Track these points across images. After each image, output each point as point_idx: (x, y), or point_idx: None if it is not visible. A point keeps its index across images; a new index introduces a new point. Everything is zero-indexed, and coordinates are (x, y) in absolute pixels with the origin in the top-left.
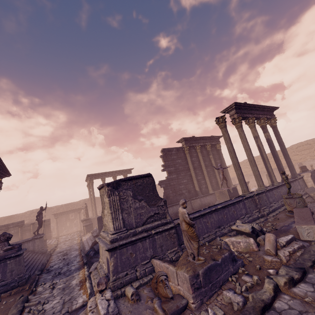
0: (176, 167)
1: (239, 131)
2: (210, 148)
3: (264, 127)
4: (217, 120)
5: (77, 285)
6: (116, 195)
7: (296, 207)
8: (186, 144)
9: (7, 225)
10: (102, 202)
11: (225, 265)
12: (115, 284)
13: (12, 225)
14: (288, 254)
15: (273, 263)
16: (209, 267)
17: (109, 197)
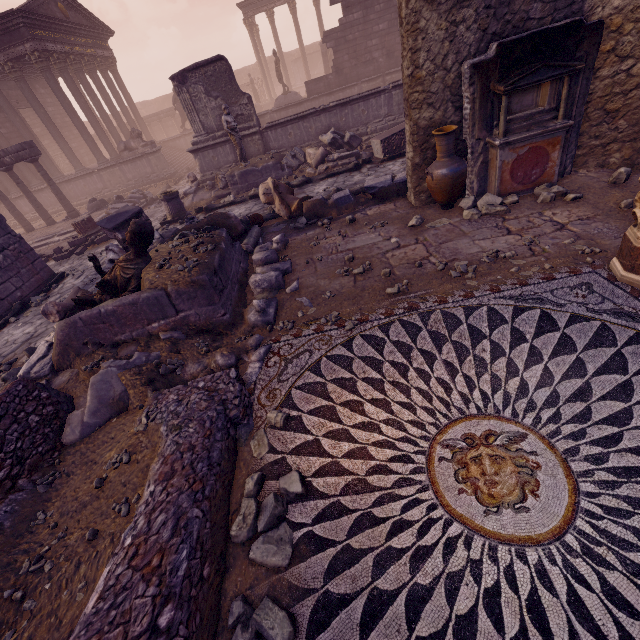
0: None
1: None
2: None
3: None
4: None
5: None
6: (186, 93)
7: None
8: None
9: (157, 114)
10: None
11: (266, 172)
12: (203, 179)
13: (162, 114)
14: (325, 168)
15: (309, 175)
16: (246, 171)
17: (178, 95)
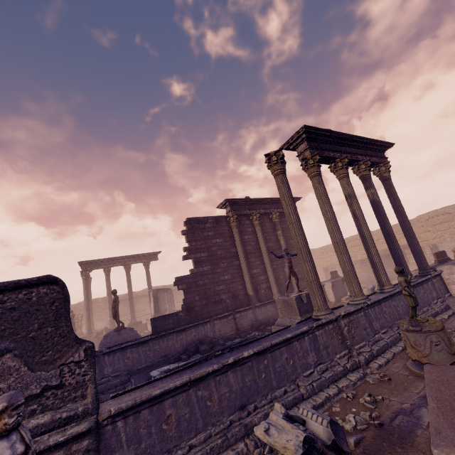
0: (211, 252)
1: (315, 183)
2: (279, 218)
3: (365, 178)
4: (267, 160)
5: None
6: None
7: (429, 354)
8: (232, 211)
9: None
10: None
11: None
12: None
13: None
14: None
15: None
16: None
17: None
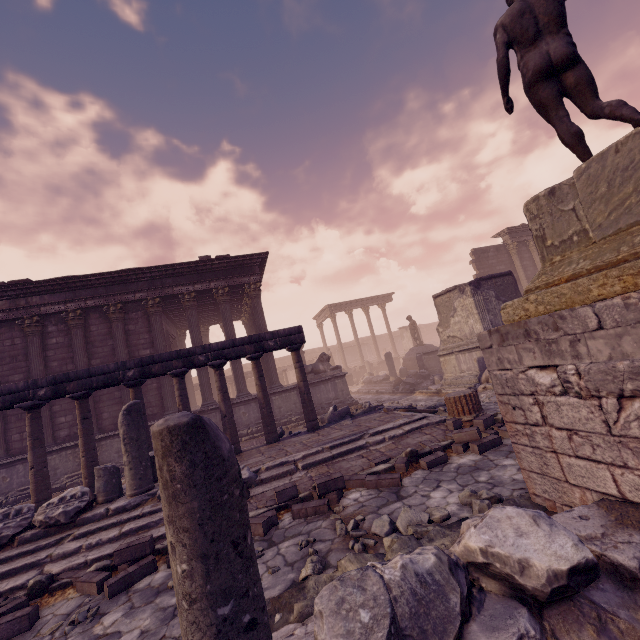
0: None
1: None
2: None
3: None
4: None
5: (429, 397)
6: (480, 295)
7: None
8: (511, 239)
9: (245, 373)
10: (439, 313)
11: None
12: None
13: (250, 374)
14: None
15: None
16: None
17: (473, 296)
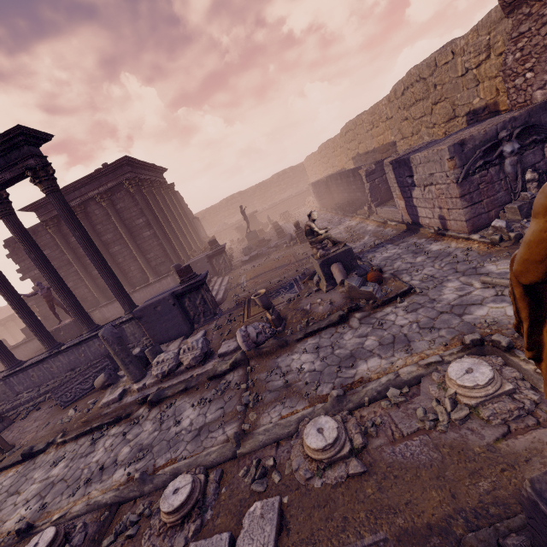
0: None
1: None
2: (105, 201)
3: None
4: None
5: None
6: None
7: None
8: (40, 217)
9: None
10: None
11: None
12: None
13: (3, 321)
14: None
15: None
16: None
17: None
